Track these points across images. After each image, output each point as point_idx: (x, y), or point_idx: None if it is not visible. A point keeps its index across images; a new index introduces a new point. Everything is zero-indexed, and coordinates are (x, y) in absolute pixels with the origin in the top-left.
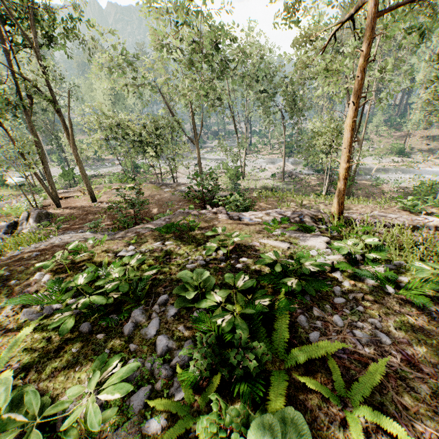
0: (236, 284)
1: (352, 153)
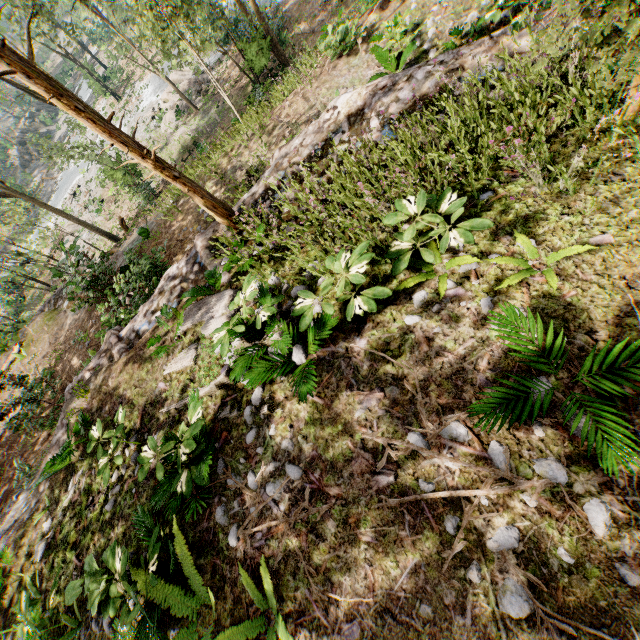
0: (116, 569)
1: None
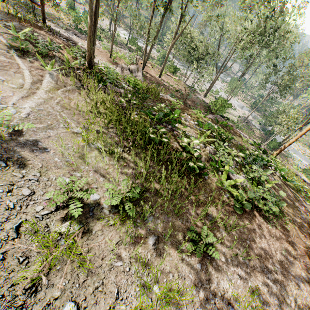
0: (254, 152)
1: (291, 133)
